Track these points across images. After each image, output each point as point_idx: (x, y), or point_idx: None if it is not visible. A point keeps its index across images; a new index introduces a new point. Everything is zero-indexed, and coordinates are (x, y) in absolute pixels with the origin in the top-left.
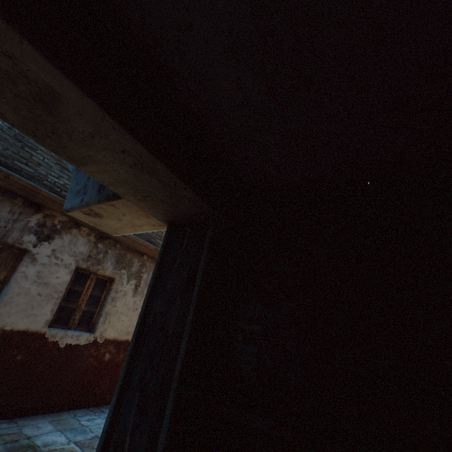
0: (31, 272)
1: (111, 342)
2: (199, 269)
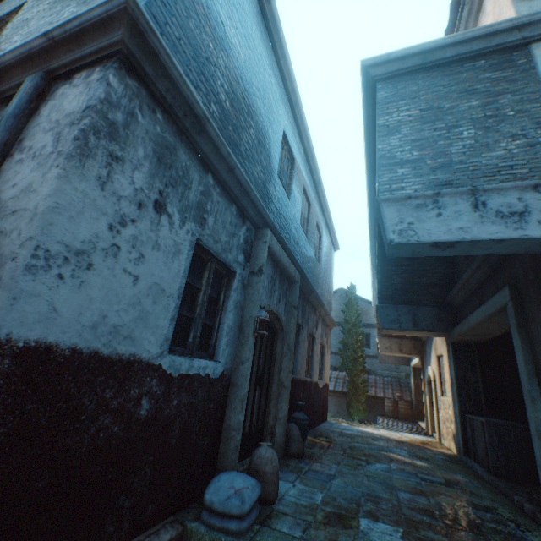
0: (315, 349)
1: (325, 384)
2: (476, 362)
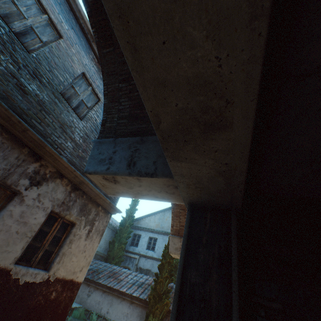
0: (16, 211)
1: (60, 280)
2: (233, 250)
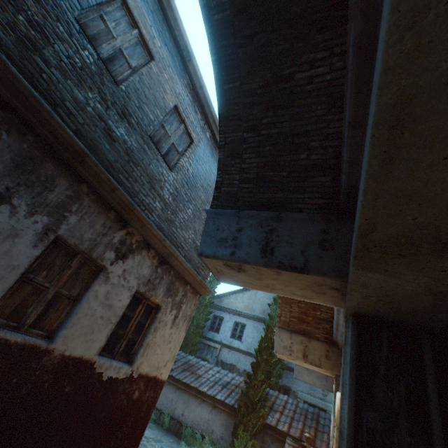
0: (101, 291)
1: (143, 377)
2: (430, 392)
